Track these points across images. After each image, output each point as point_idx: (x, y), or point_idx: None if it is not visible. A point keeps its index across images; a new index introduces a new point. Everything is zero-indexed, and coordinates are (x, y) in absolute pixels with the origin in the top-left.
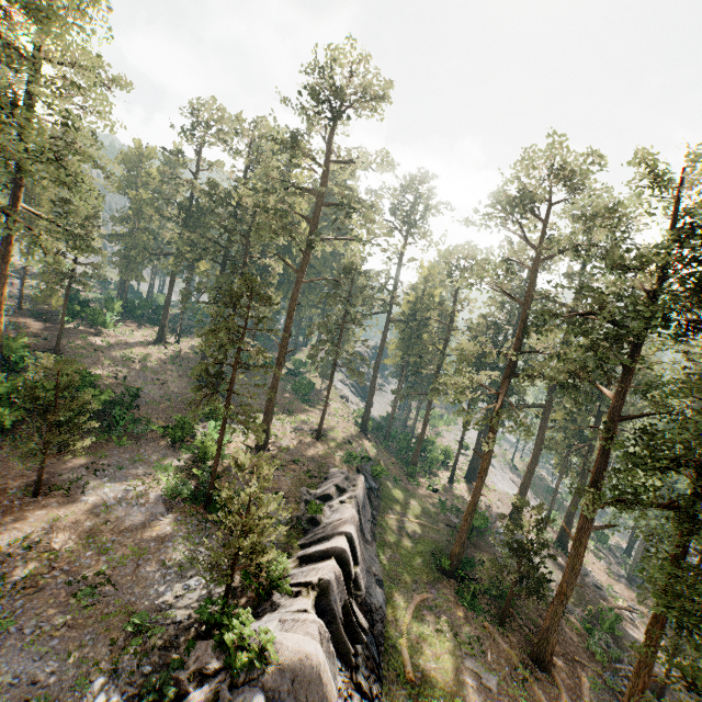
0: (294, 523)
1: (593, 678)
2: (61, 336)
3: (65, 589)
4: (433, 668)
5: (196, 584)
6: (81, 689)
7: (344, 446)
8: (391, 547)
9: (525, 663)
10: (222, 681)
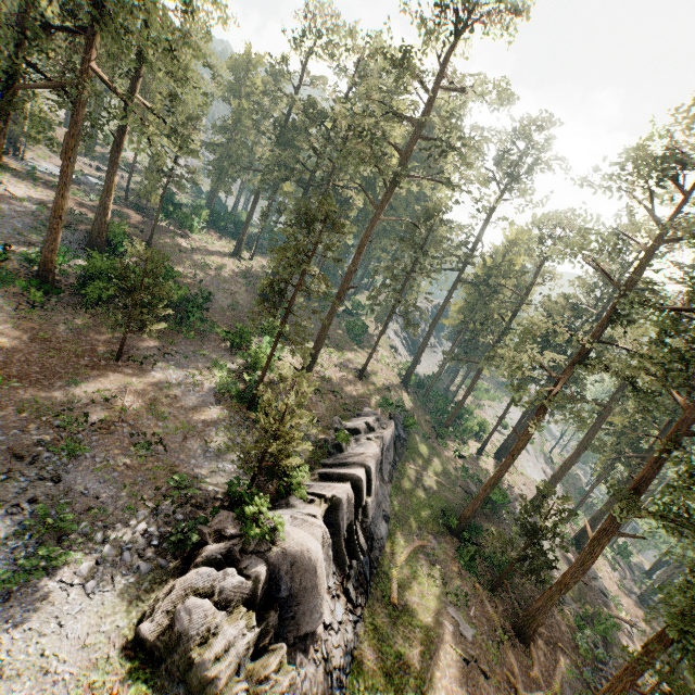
0: (321, 444)
1: (571, 666)
2: (155, 231)
3: (128, 438)
4: (417, 603)
5: (229, 466)
6: (130, 514)
7: (383, 392)
8: (404, 493)
9: (506, 629)
10: (235, 545)
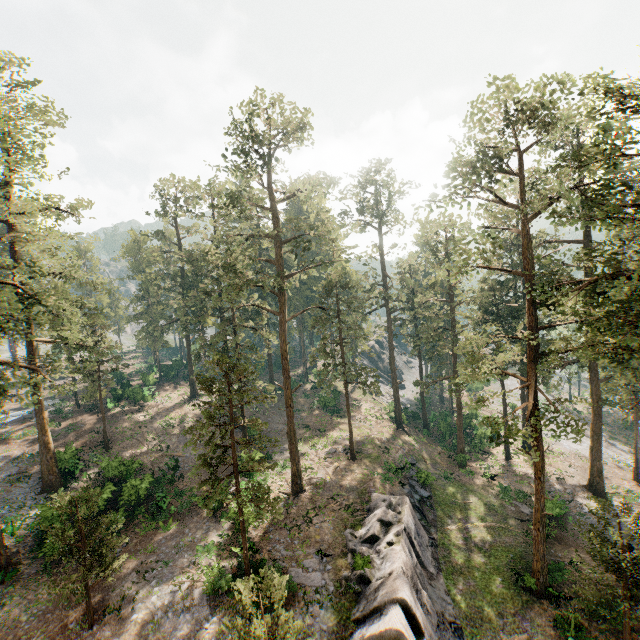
0: (343, 588)
1: None
2: (111, 423)
3: None
4: None
5: None
6: None
7: (382, 458)
8: (461, 572)
9: None
10: None
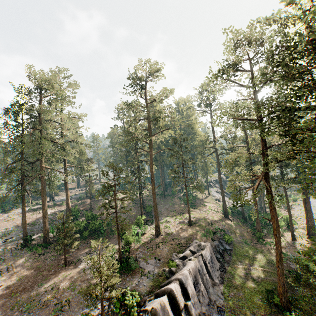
0: (161, 274)
1: None
2: (95, 202)
3: (53, 306)
4: None
5: (99, 307)
6: None
7: (207, 227)
8: (236, 287)
9: None
10: None
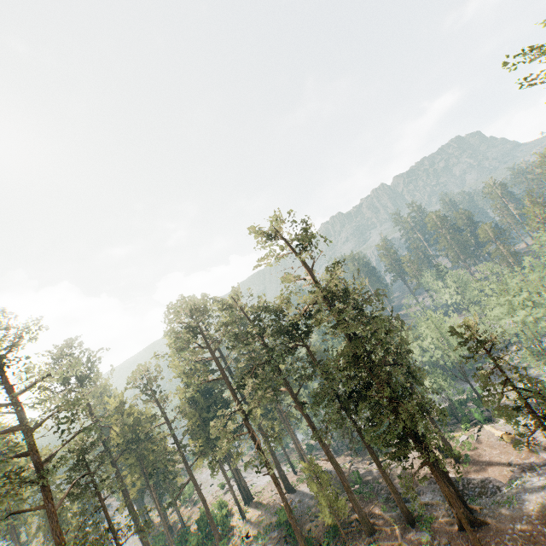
0: None
1: (380, 507)
2: None
3: None
4: None
5: None
6: None
7: None
8: None
9: (370, 541)
10: None
